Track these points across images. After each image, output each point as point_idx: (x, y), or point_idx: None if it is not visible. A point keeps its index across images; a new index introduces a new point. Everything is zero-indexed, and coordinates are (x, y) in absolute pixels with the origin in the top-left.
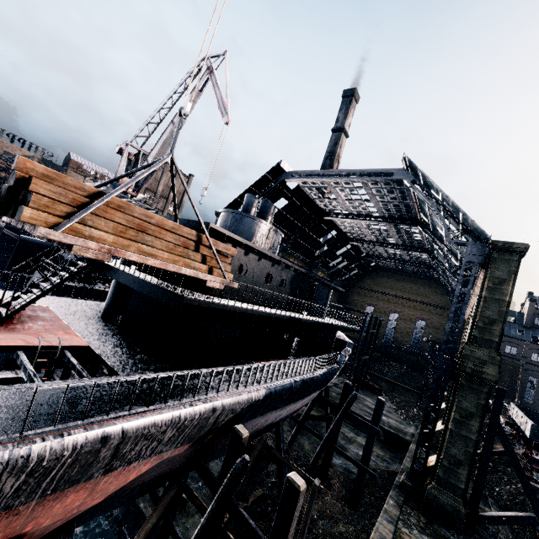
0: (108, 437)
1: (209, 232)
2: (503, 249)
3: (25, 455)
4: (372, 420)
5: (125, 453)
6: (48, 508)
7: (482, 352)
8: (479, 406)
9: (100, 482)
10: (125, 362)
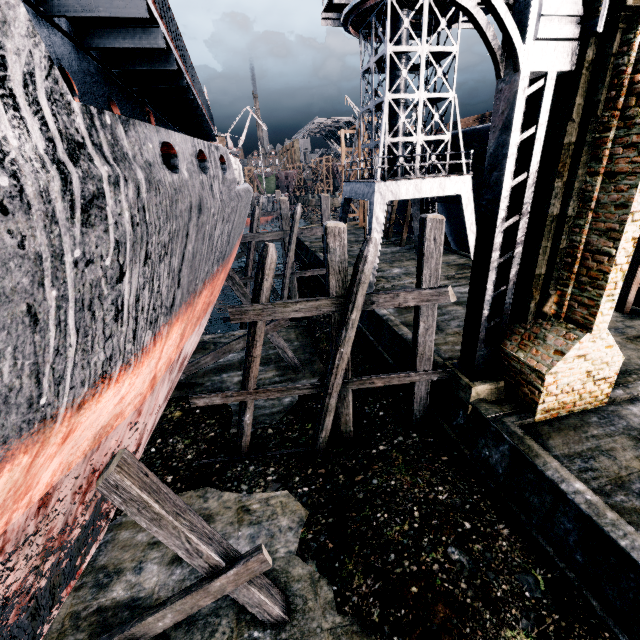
0: None
1: None
2: None
3: None
4: None
5: None
6: None
7: None
8: None
9: None
10: None
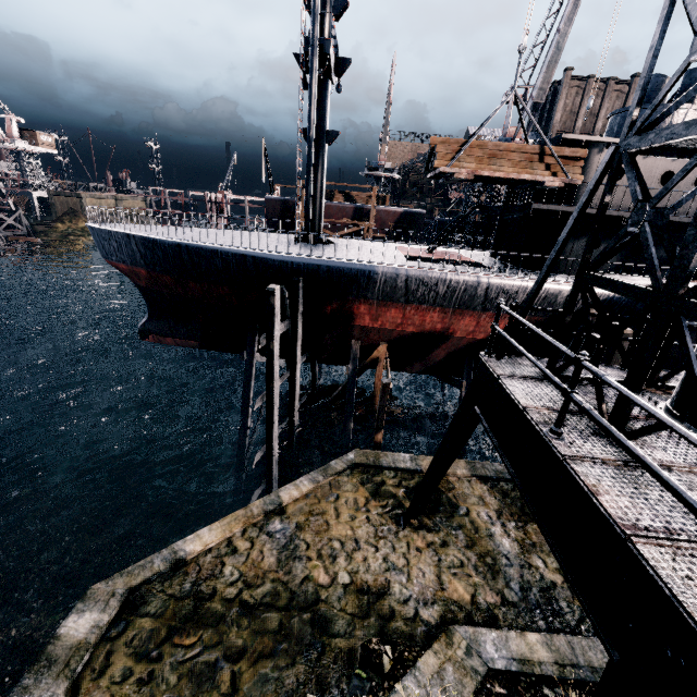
0: (480, 281)
1: (568, 145)
2: None
3: (445, 276)
4: None
5: (492, 299)
6: (457, 320)
7: None
8: None
9: (481, 317)
10: (499, 267)
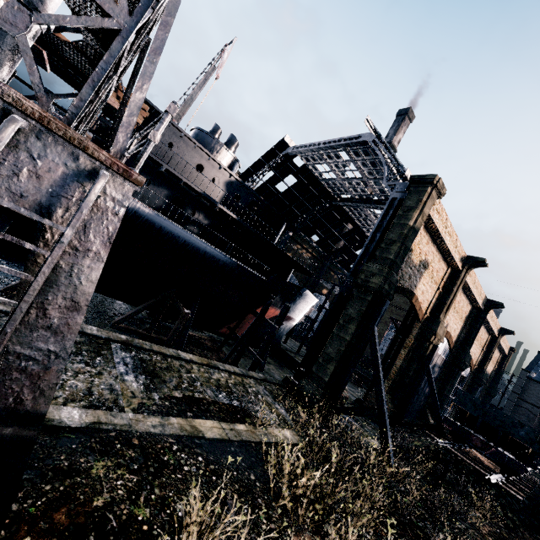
0: None
1: (149, 110)
2: (418, 182)
3: None
4: (275, 320)
5: None
6: None
7: (375, 267)
8: (360, 312)
9: None
10: None
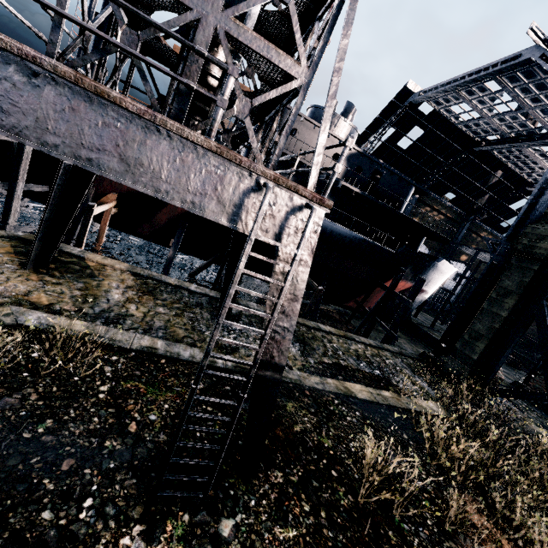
0: None
1: None
2: None
3: None
4: (408, 294)
5: None
6: None
7: (545, 228)
8: (521, 284)
9: None
10: None
